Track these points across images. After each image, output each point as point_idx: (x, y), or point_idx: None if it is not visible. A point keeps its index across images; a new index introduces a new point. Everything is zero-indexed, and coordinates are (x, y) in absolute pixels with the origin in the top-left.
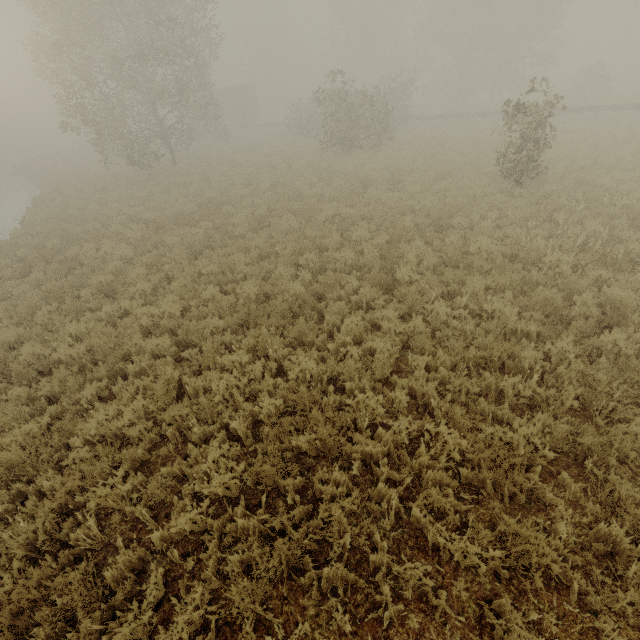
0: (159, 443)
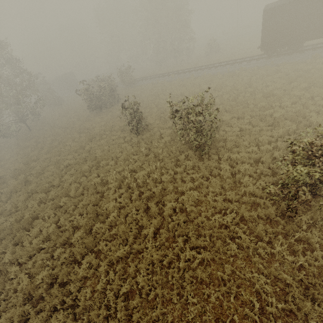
0: None
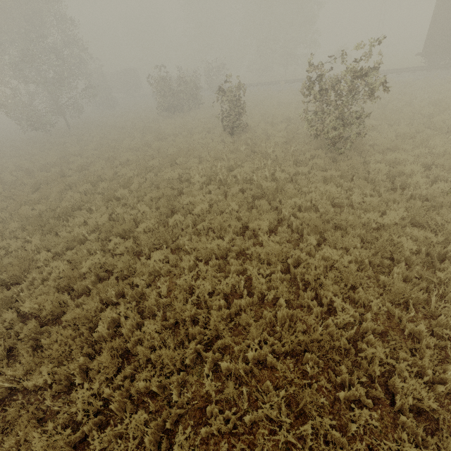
0: None
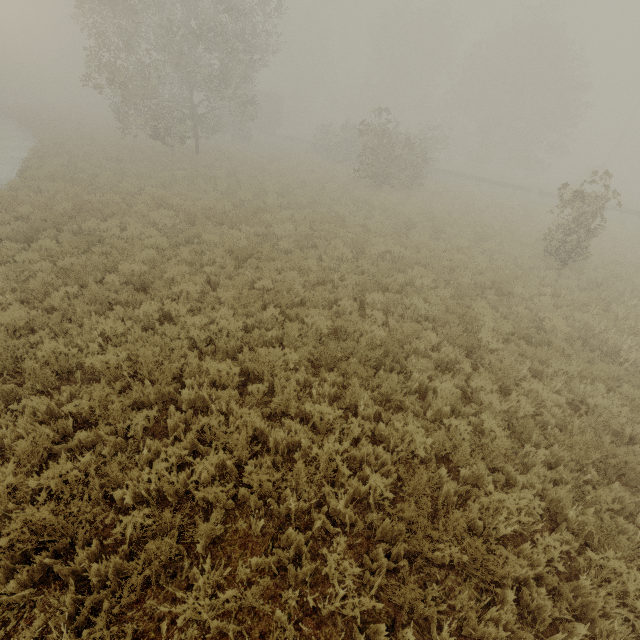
0: (232, 511)
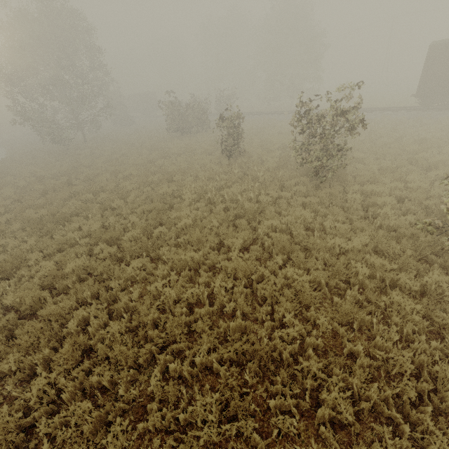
0: None
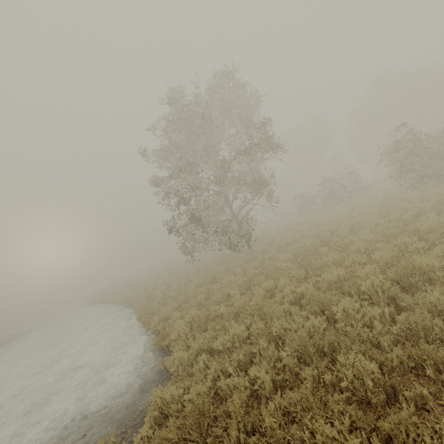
0: None
